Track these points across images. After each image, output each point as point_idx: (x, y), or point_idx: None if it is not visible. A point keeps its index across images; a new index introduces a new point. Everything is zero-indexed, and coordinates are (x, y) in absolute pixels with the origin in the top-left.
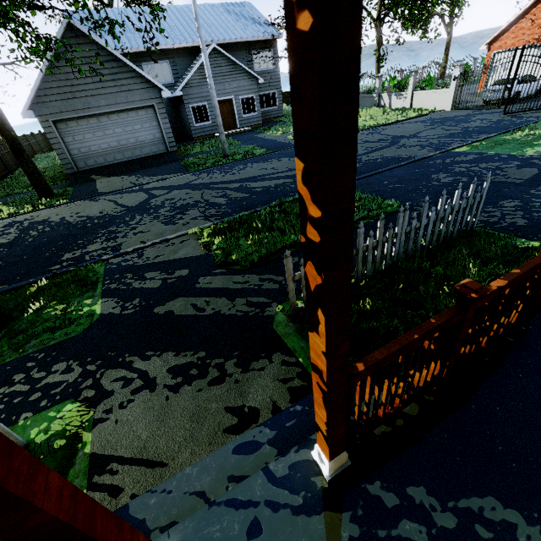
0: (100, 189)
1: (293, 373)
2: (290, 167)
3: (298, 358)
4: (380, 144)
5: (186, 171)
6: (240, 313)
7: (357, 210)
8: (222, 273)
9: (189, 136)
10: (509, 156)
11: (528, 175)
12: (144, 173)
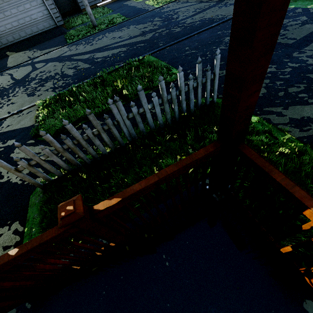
0: (8, 64)
1: (14, 241)
2: (131, 35)
3: (25, 228)
4: (209, 3)
5: (65, 43)
6: (20, 182)
7: (139, 83)
8: (31, 144)
9: (80, 8)
10: (302, 11)
11: (304, 33)
12: (39, 47)
